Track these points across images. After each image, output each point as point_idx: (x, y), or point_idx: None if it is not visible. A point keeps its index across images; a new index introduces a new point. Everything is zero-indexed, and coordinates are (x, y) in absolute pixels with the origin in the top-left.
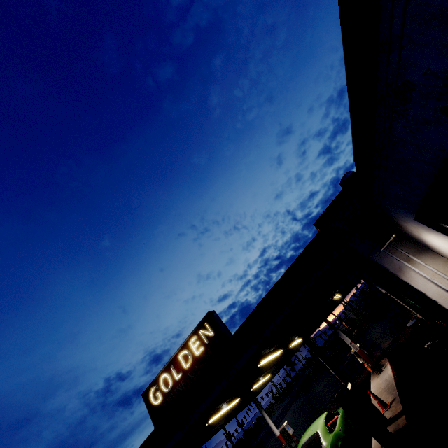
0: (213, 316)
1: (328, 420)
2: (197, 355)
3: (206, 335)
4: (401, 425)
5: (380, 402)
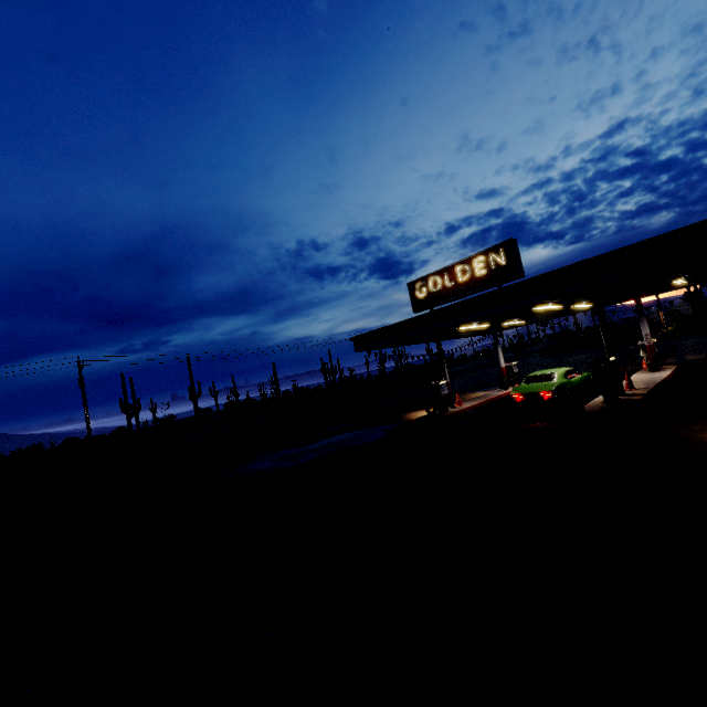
0: (513, 245)
1: (567, 374)
2: (476, 275)
3: (496, 261)
4: (633, 399)
5: (629, 384)
